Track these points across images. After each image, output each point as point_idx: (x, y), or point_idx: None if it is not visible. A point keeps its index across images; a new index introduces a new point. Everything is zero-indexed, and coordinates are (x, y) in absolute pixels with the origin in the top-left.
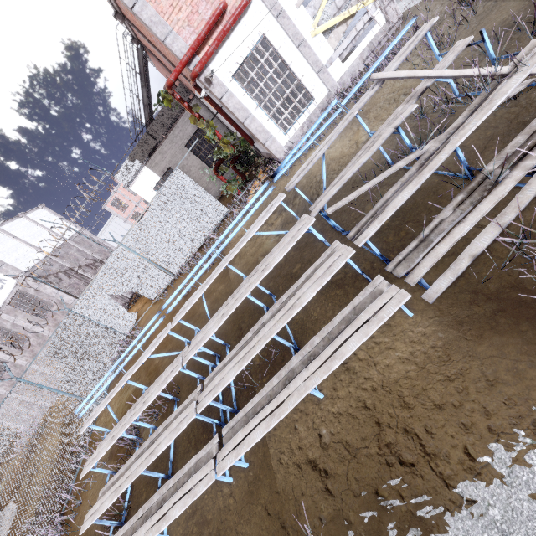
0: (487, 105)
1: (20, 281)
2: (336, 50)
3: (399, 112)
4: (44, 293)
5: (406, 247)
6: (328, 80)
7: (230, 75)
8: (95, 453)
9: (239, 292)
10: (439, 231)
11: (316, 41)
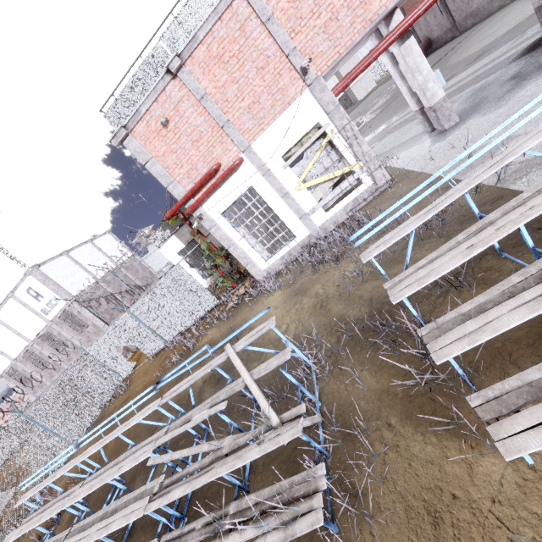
0: (238, 458)
1: (68, 304)
2: (319, 202)
3: (236, 386)
4: (84, 315)
5: (176, 529)
6: (310, 225)
7: (219, 213)
8: (11, 533)
9: (105, 474)
10: (186, 539)
11: (300, 194)
